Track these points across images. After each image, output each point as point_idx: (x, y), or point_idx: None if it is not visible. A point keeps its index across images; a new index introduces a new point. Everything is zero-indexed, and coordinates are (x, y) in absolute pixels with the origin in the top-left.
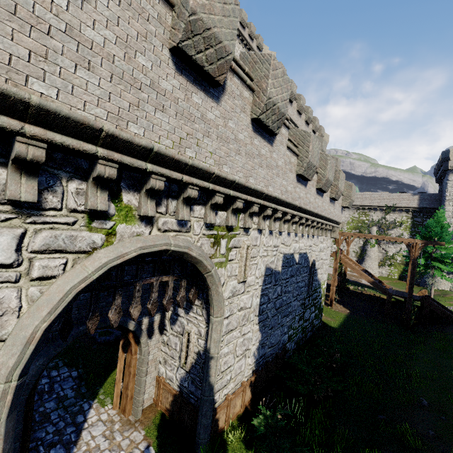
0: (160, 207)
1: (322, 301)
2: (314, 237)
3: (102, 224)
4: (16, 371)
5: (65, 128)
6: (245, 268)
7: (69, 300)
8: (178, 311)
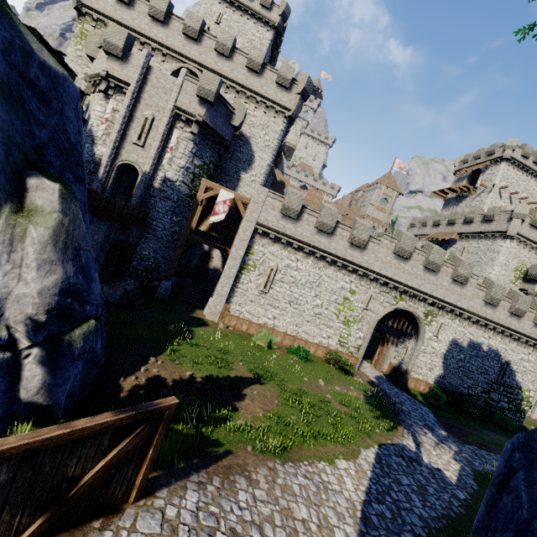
0: (410, 299)
1: (523, 404)
2: (512, 345)
3: (396, 300)
4: (378, 320)
5: (397, 282)
6: (438, 332)
7: (387, 312)
8: (405, 339)
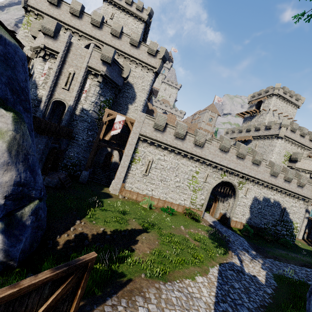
0: (229, 175)
1: (294, 231)
2: (286, 198)
3: (222, 176)
4: (212, 188)
5: (222, 166)
6: (246, 193)
7: (217, 183)
8: (228, 198)
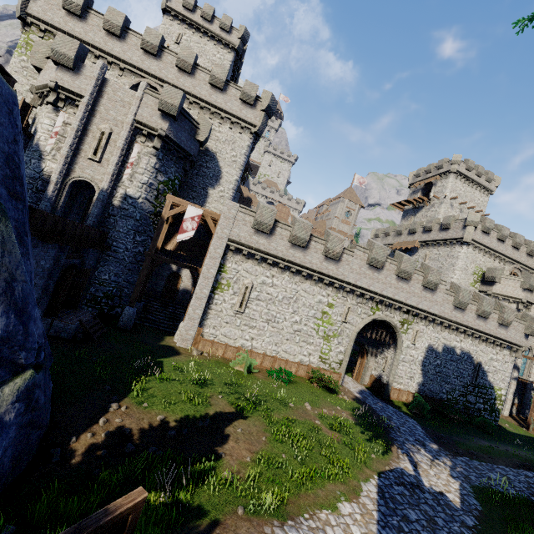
0: (386, 309)
1: (497, 403)
2: (481, 346)
3: (373, 310)
4: (357, 332)
5: (373, 293)
6: (415, 339)
7: (366, 323)
8: (383, 349)
